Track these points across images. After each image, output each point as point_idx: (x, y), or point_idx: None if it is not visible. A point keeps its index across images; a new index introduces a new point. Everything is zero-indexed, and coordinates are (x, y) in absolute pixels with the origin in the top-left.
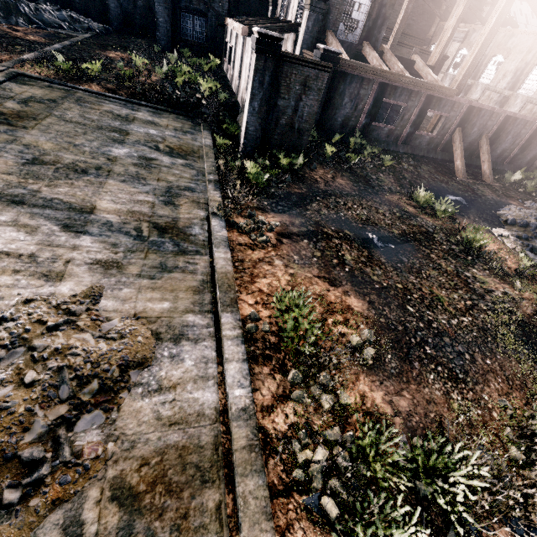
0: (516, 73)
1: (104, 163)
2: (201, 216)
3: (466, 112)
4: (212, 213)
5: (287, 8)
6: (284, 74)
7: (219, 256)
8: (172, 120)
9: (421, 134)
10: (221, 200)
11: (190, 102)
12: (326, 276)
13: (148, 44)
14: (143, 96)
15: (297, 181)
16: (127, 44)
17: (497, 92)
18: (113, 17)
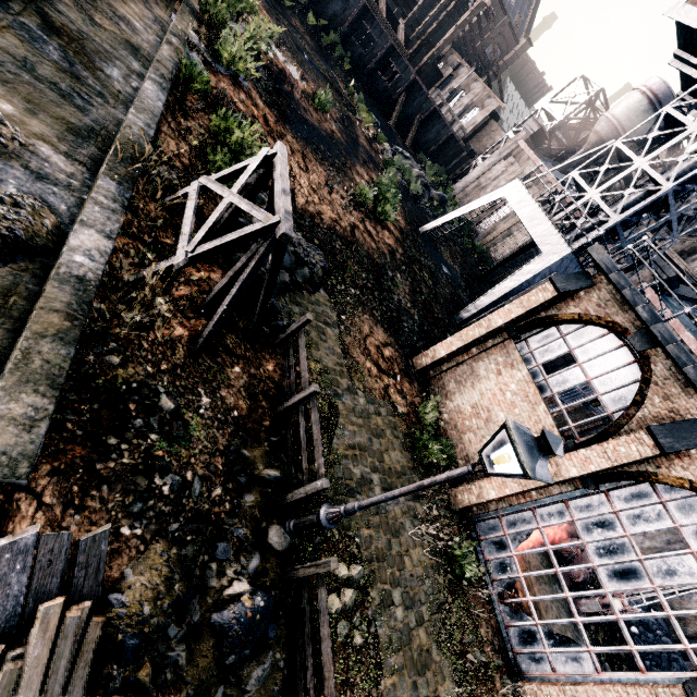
0: (466, 107)
1: None
2: None
3: (412, 82)
4: None
5: None
6: None
7: None
8: None
9: (381, 77)
10: None
11: None
12: (266, 10)
13: None
14: None
15: (278, 5)
16: None
17: (452, 116)
18: None
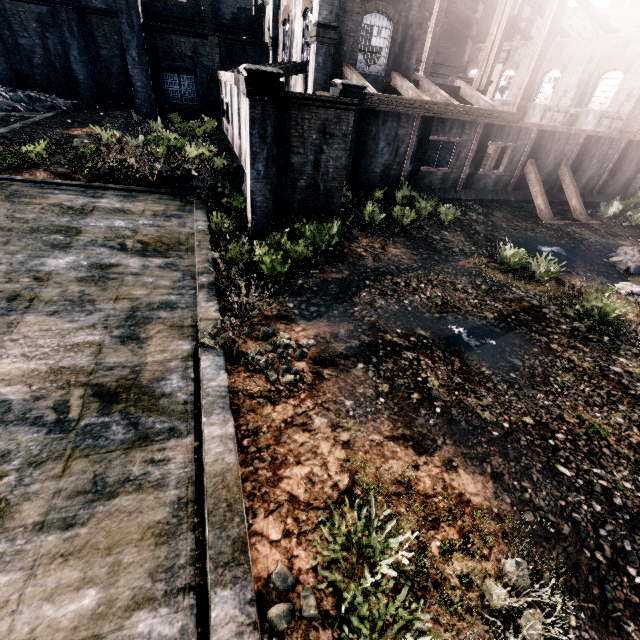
0: (580, 87)
1: (26, 286)
2: (184, 353)
3: (536, 138)
4: (202, 345)
5: (290, 49)
6: (293, 121)
7: (211, 434)
8: (151, 202)
9: (485, 173)
10: (219, 315)
11: (176, 176)
12: (407, 433)
13: (127, 115)
14: (111, 177)
15: (334, 261)
16: (101, 117)
17: (560, 112)
18: (84, 90)
